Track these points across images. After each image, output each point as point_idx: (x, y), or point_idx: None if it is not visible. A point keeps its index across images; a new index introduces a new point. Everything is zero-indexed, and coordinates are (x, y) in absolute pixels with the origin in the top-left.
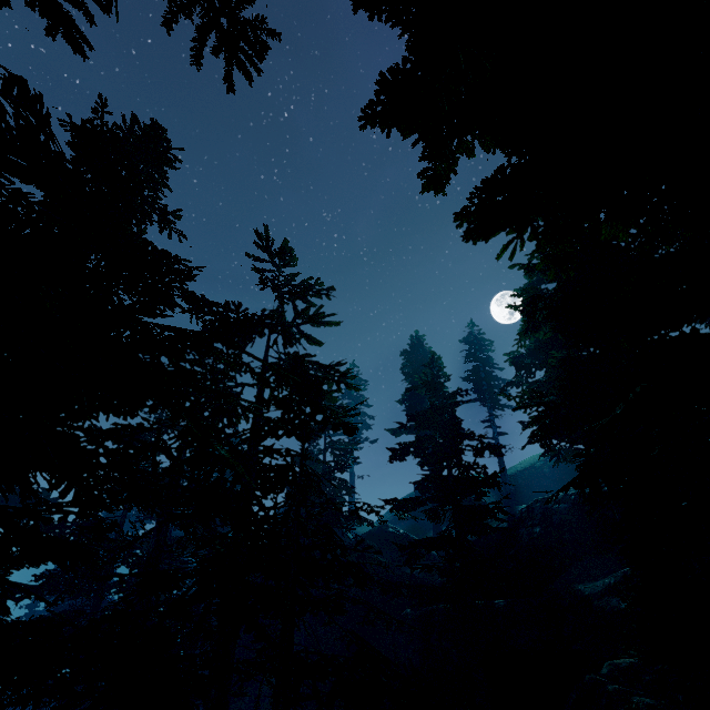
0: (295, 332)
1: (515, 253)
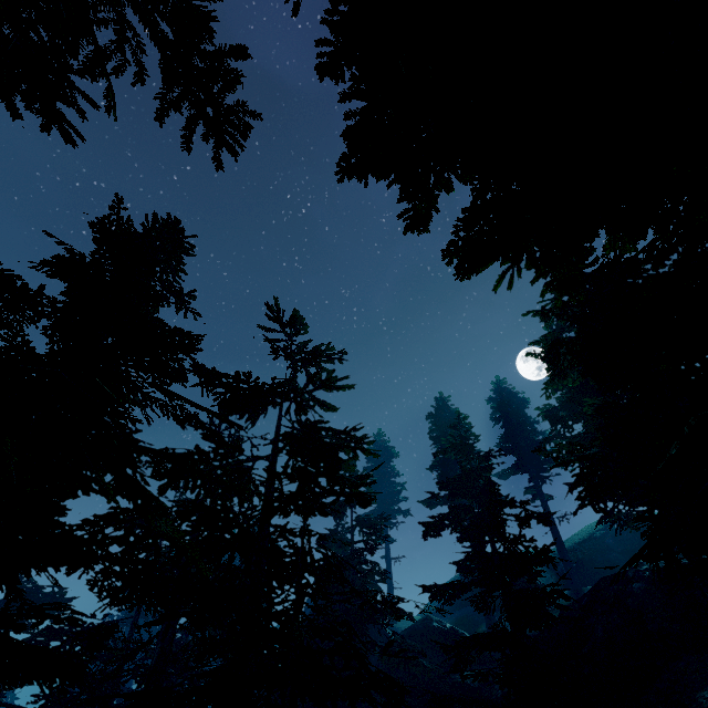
0: (308, 398)
1: (513, 282)
